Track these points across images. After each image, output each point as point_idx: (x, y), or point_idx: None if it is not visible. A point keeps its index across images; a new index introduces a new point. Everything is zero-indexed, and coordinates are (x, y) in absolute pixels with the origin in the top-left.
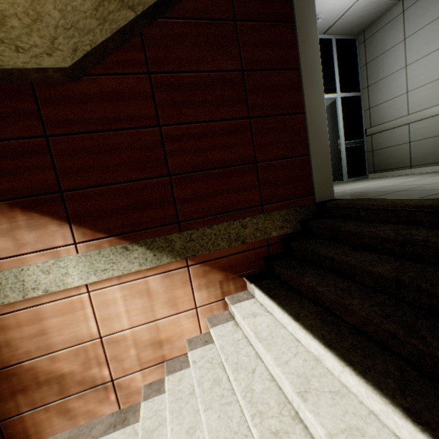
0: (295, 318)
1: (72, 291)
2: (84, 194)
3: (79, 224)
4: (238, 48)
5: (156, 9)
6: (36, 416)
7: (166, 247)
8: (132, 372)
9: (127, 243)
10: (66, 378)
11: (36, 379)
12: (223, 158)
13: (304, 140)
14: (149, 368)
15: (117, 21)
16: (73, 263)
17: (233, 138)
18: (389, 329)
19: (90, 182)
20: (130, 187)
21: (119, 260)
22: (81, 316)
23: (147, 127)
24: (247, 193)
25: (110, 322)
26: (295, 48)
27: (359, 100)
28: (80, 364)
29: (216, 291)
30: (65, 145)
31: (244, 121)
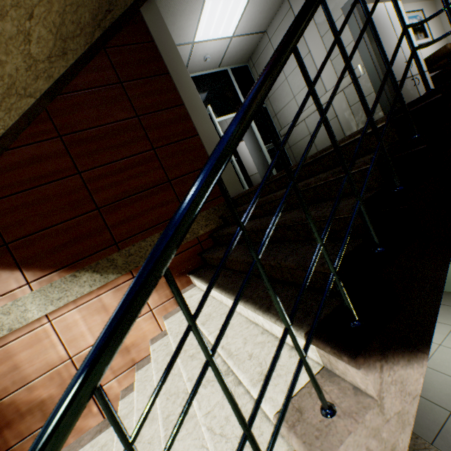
0: (207, 282)
1: (35, 325)
2: (27, 241)
3: (28, 267)
4: (129, 101)
5: (52, 91)
6: (25, 446)
7: (110, 266)
8: (107, 382)
9: (75, 271)
10: (46, 403)
11: (18, 412)
12: (140, 184)
13: (205, 155)
14: (123, 373)
15: (21, 107)
16: (30, 299)
17: (145, 167)
18: (242, 260)
19: (30, 231)
20: (66, 226)
21: (71, 287)
22: (48, 344)
23: (69, 177)
24: (169, 206)
25: (76, 342)
26: (176, 90)
27: (266, 110)
28: (57, 387)
29: (165, 291)
30: (1, 206)
31: (150, 153)
